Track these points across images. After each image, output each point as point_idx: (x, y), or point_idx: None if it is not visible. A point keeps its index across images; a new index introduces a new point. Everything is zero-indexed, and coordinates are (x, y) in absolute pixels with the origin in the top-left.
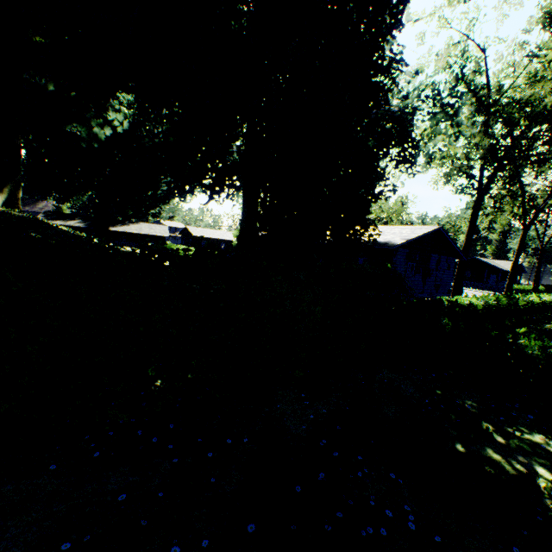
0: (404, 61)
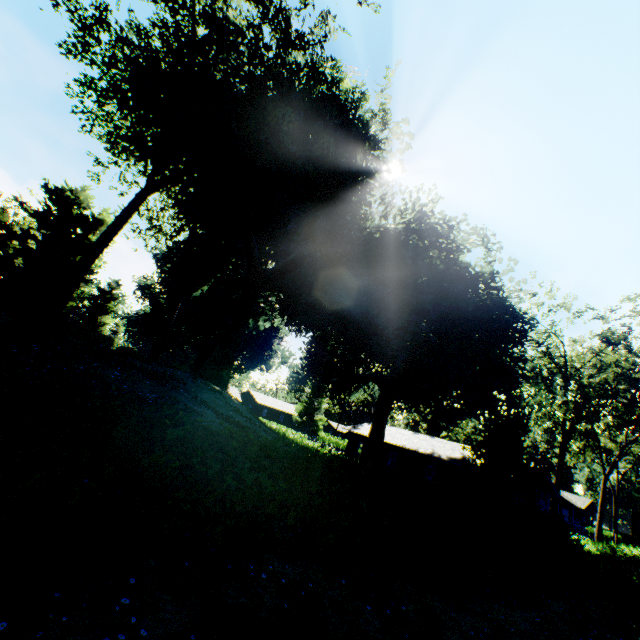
0: (525, 357)
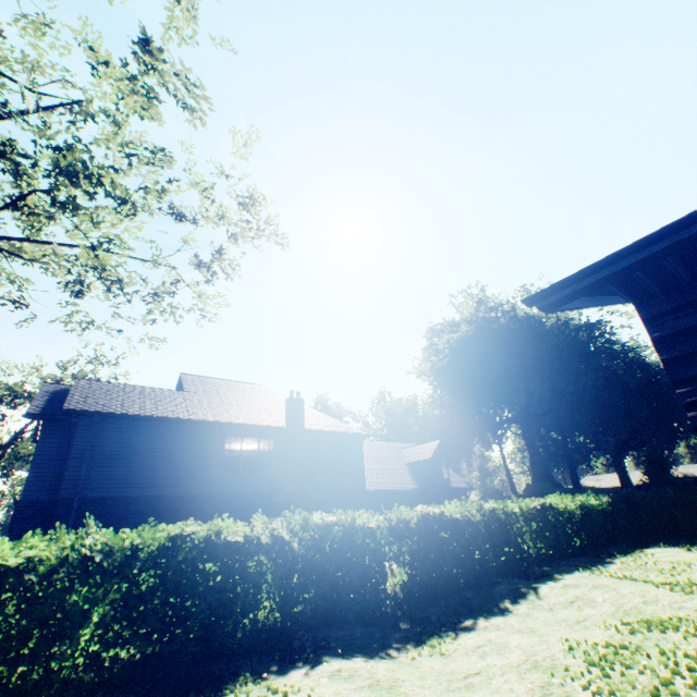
0: None
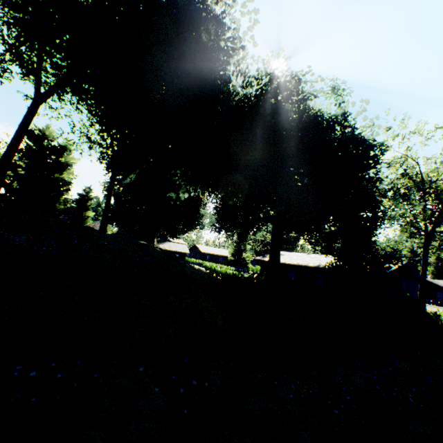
0: (380, 178)
